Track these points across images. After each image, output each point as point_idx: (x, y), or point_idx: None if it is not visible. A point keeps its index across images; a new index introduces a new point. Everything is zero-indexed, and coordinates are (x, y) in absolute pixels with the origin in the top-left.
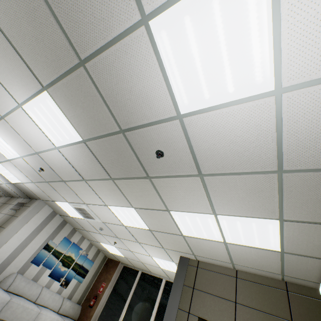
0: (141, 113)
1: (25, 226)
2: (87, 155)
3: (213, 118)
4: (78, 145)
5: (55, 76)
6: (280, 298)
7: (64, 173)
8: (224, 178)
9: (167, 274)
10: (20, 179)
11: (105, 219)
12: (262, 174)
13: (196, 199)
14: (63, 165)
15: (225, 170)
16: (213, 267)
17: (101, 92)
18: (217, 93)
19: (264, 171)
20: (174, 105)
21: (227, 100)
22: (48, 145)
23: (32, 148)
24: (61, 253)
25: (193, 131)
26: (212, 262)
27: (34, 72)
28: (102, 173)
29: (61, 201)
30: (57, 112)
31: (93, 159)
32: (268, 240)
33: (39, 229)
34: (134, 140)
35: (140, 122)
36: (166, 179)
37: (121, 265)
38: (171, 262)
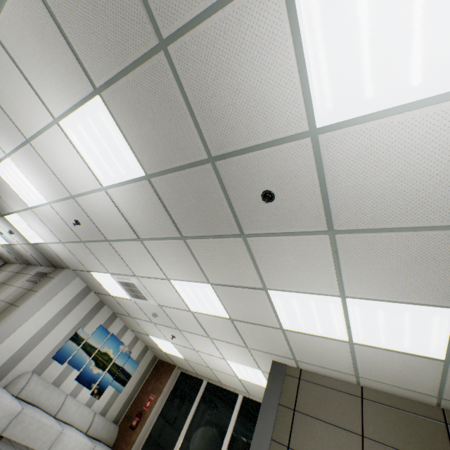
0: (248, 127)
1: (46, 305)
2: (149, 200)
3: (373, 133)
4: (138, 184)
5: (117, 70)
6: (434, 433)
7: (110, 228)
8: (372, 238)
9: (247, 387)
10: (44, 238)
11: (162, 300)
12: (441, 230)
13: (315, 271)
14: (110, 215)
15: (375, 224)
16: (325, 379)
17: (186, 93)
18: (389, 88)
19: (445, 225)
20: (307, 113)
21: (405, 99)
22: (91, 184)
23: (66, 189)
24: (95, 348)
25: (333, 156)
26: (323, 372)
27: (84, 64)
28: (169, 228)
29: (101, 271)
30: (112, 130)
31: (158, 205)
32: (427, 341)
33: (66, 311)
34: (229, 174)
35: (243, 143)
36: (271, 239)
37: (178, 371)
38: (256, 370)
